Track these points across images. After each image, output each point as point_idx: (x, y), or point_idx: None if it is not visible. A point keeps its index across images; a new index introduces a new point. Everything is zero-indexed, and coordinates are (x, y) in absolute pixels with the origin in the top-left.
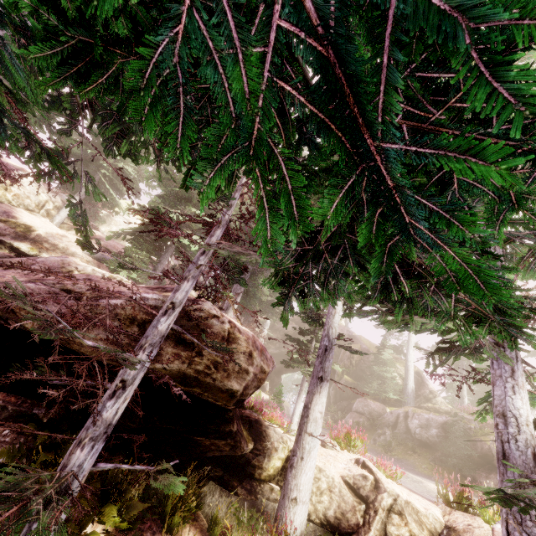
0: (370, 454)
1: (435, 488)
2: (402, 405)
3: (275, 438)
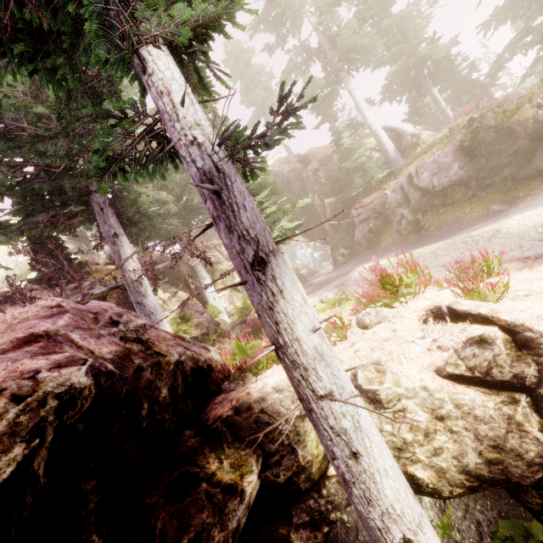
0: (406, 250)
1: (520, 224)
2: (395, 175)
3: (286, 402)
